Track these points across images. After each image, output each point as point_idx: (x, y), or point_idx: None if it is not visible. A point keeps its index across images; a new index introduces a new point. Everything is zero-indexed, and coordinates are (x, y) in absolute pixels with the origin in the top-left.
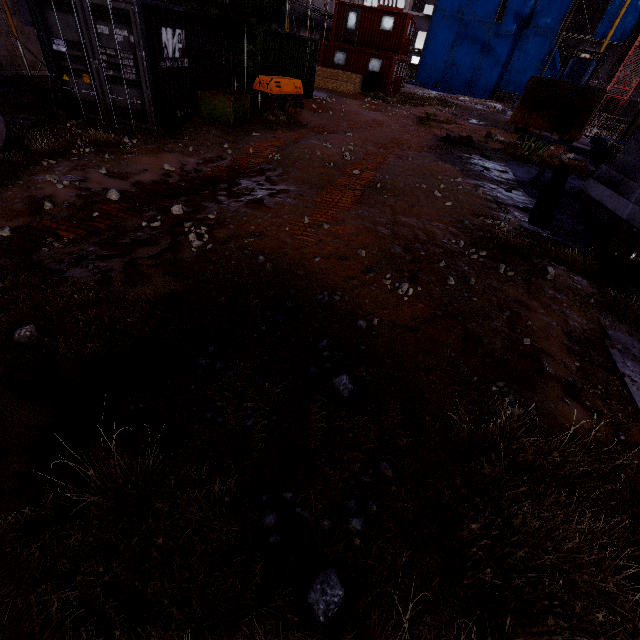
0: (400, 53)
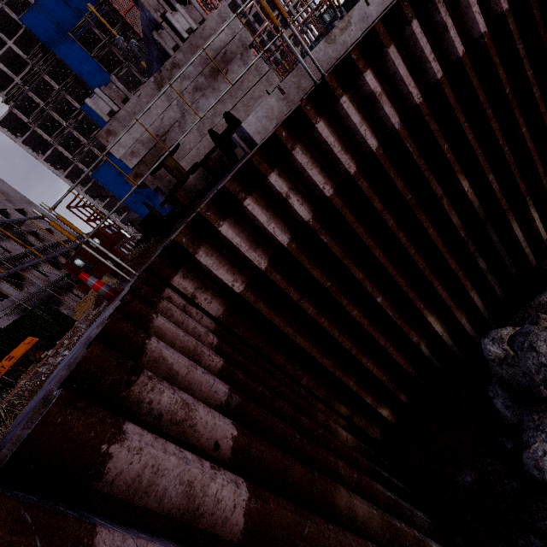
0: (117, 242)
